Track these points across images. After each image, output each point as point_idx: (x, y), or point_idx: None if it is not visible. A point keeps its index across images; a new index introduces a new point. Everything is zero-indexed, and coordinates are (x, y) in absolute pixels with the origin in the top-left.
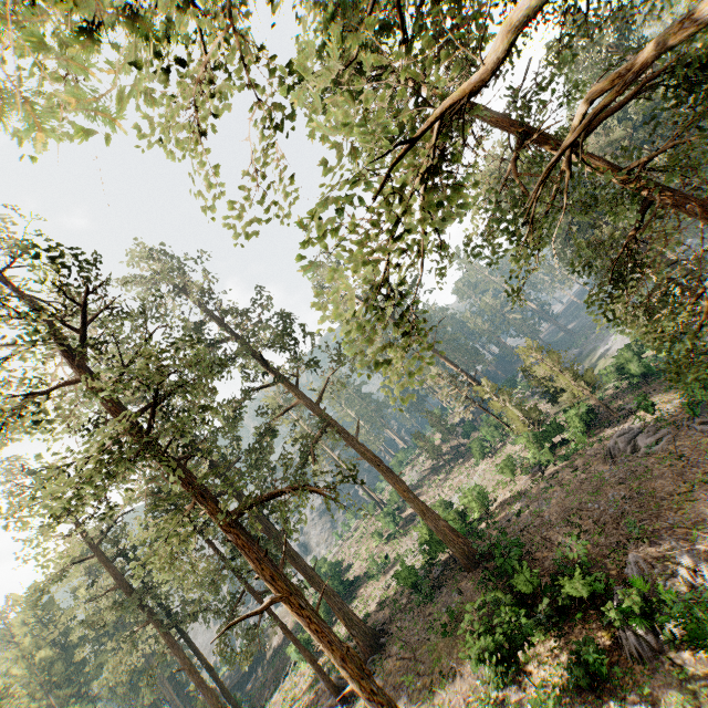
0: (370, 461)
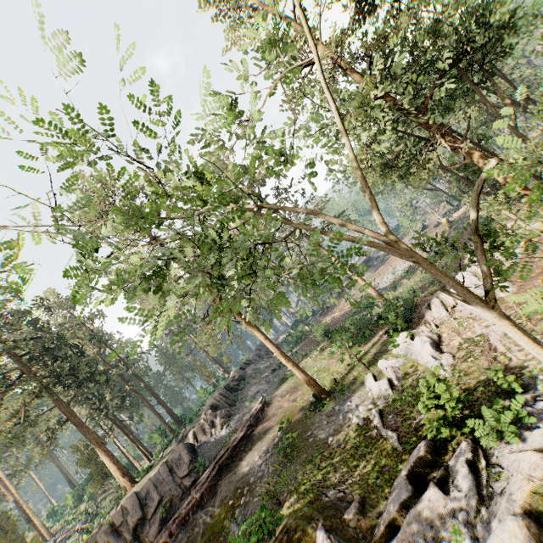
0: (53, 458)
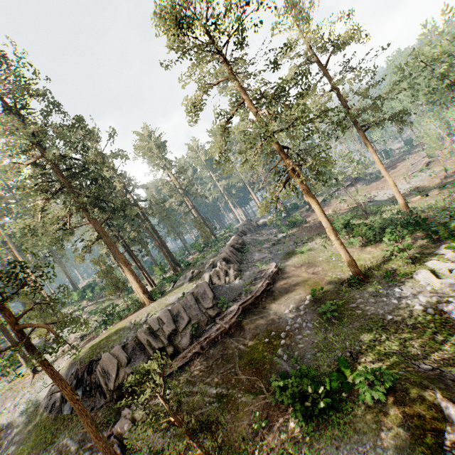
0: (60, 264)
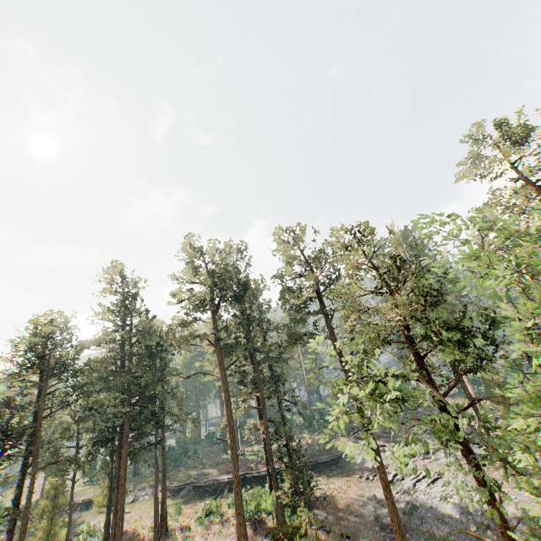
0: None
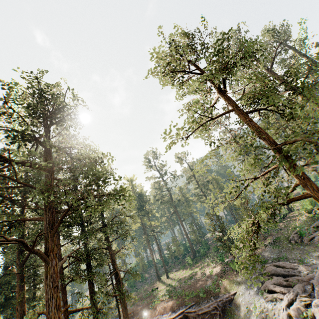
0: None
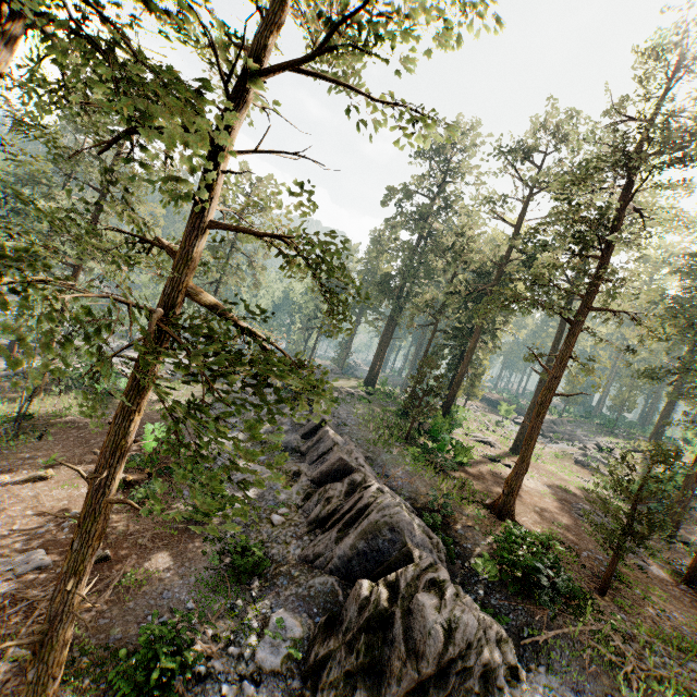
0: None
